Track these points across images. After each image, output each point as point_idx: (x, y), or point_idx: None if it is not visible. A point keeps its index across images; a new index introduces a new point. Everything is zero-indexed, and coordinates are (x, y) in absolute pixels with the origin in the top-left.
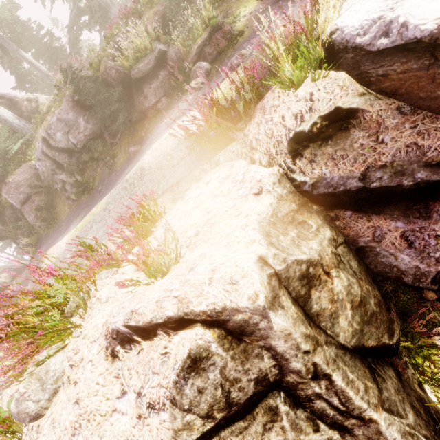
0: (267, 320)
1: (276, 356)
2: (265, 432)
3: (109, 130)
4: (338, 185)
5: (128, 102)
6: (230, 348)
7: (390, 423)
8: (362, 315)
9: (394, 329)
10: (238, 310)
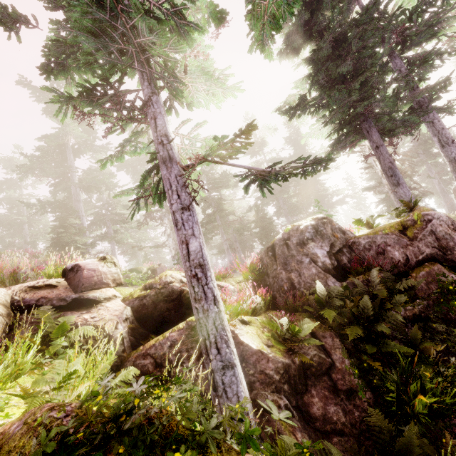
0: None
1: None
2: None
3: None
4: (27, 302)
5: None
6: None
7: None
8: None
9: None
10: None
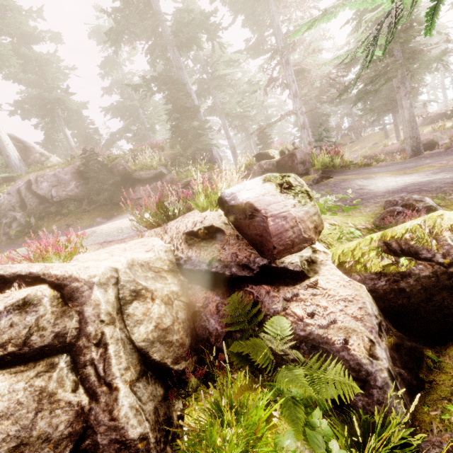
0: (91, 290)
1: (82, 320)
2: (35, 377)
3: (90, 199)
4: (196, 265)
5: (119, 188)
6: (56, 306)
7: (128, 396)
8: (161, 336)
9: (181, 362)
10: (78, 279)
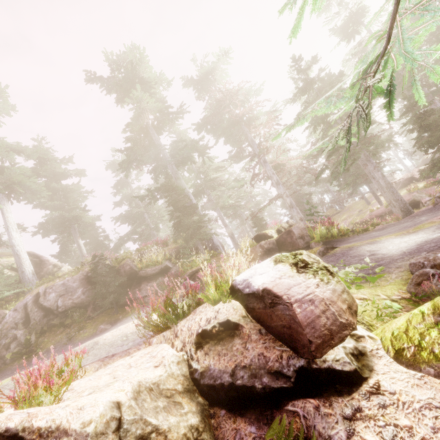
0: None
1: None
2: None
3: (96, 304)
4: (217, 378)
5: (125, 288)
6: None
7: None
8: None
9: None
10: (67, 432)
